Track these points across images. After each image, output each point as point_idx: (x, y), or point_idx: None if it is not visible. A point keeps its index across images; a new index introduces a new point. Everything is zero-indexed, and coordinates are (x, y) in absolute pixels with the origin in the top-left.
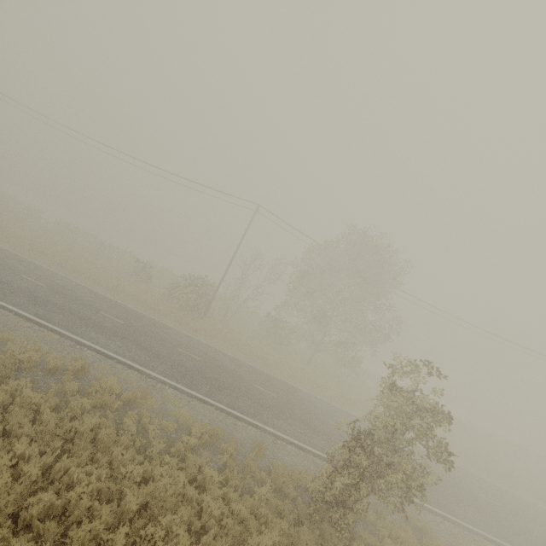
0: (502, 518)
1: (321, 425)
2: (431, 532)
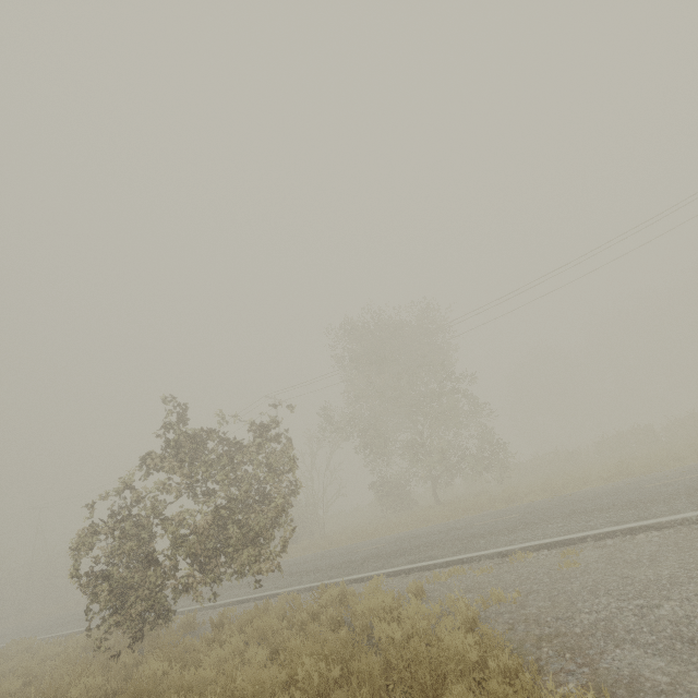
0: (664, 493)
1: (325, 562)
2: (323, 590)
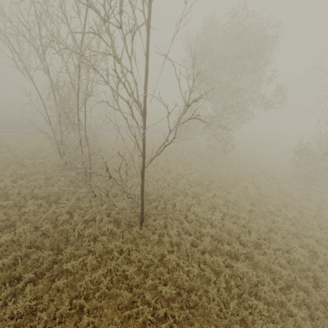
0: None
1: None
2: None
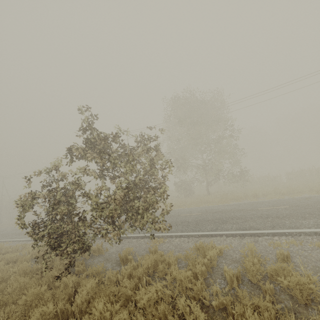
0: None
1: (167, 219)
2: (203, 247)
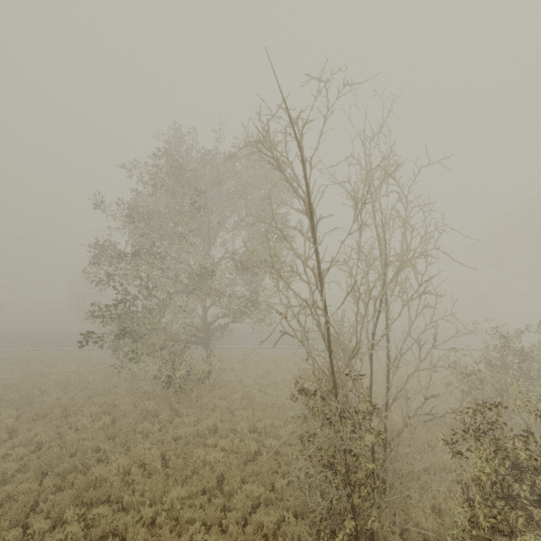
0: None
1: None
2: None
